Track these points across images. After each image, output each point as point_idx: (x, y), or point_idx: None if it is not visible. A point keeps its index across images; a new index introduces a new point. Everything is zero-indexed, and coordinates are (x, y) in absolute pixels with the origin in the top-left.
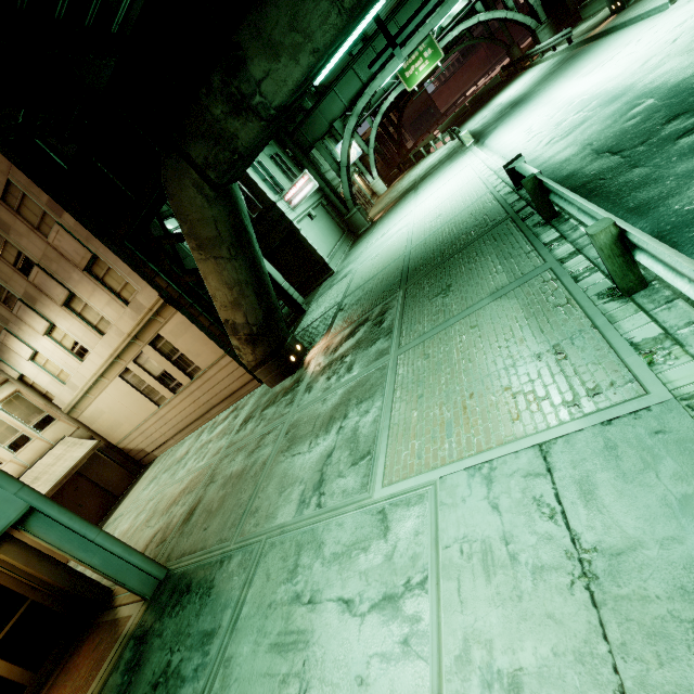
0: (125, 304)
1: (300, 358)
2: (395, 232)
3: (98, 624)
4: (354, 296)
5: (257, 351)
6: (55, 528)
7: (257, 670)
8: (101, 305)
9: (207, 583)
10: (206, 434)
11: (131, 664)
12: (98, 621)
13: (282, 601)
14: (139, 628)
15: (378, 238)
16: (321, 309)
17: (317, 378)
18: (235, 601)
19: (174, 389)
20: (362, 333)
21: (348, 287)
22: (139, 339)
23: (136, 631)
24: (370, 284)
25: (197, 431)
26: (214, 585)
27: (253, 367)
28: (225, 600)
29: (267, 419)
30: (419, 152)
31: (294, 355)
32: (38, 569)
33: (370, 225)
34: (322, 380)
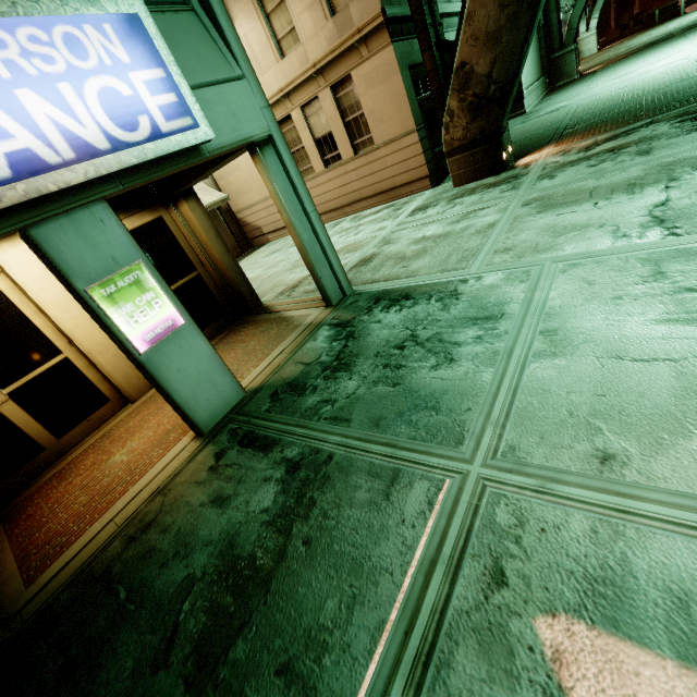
0: (330, 13)
1: (508, 162)
2: (656, 67)
3: (255, 320)
4: (593, 117)
5: (473, 127)
6: (282, 177)
7: (636, 336)
8: (300, 6)
9: (444, 293)
10: (347, 223)
11: (337, 337)
12: (254, 319)
13: (648, 294)
14: (331, 320)
15: (613, 78)
16: (518, 135)
17: (560, 170)
18: (523, 299)
19: (327, 163)
20: (649, 131)
21: (571, 115)
22: (322, 76)
23: (327, 322)
24: (628, 104)
25: (328, 223)
26: (460, 293)
27: (453, 149)
28: (496, 300)
29: (467, 203)
30: (673, 6)
31: (505, 153)
32: (214, 244)
33: (579, 76)
34: (575, 168)
